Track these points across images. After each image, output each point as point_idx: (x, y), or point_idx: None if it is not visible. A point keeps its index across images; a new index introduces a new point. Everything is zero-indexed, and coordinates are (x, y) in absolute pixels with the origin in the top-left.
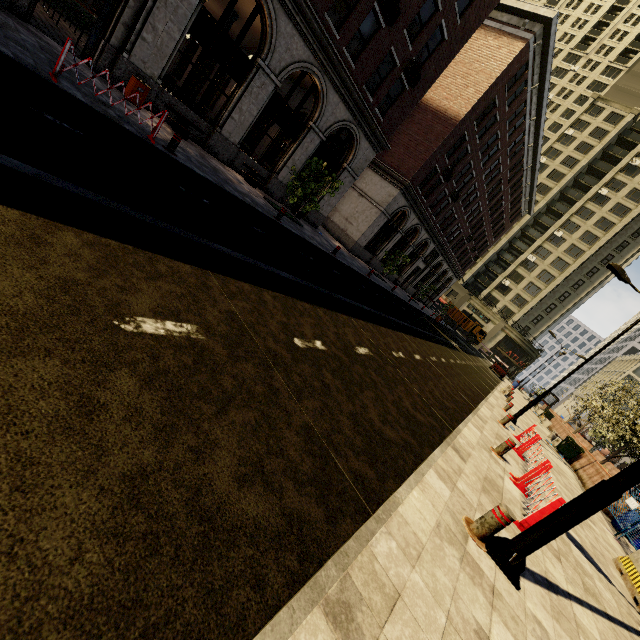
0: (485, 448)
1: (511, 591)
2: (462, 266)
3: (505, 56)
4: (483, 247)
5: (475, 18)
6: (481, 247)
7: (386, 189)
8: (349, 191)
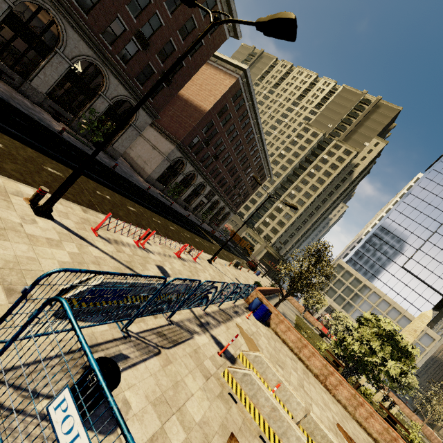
0: (131, 232)
1: (27, 211)
2: (235, 205)
3: (228, 84)
4: (247, 195)
5: (200, 59)
6: (245, 194)
7: (168, 145)
8: (148, 146)
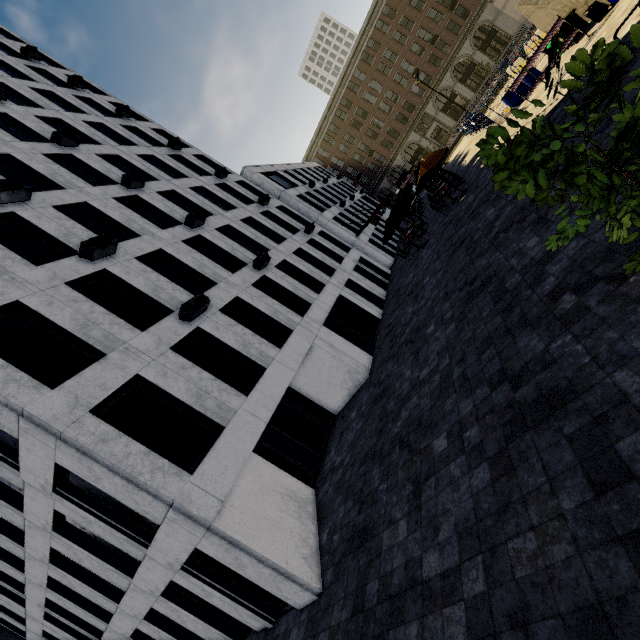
0: None
1: None
2: None
3: None
4: None
5: None
6: None
7: None
8: None
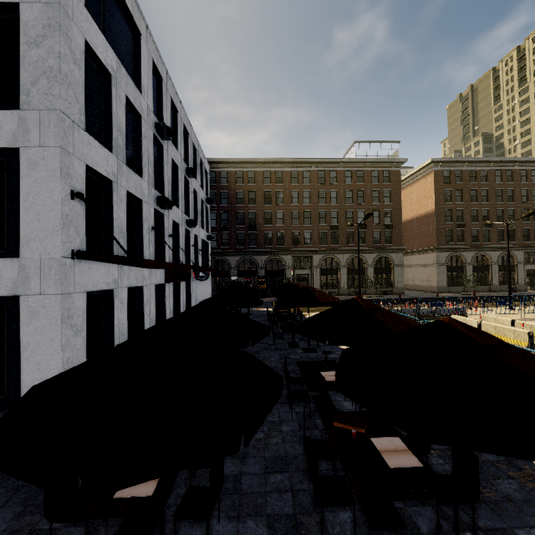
0: None
1: None
2: None
3: (430, 180)
4: None
5: (396, 196)
6: None
7: (431, 256)
8: (420, 269)
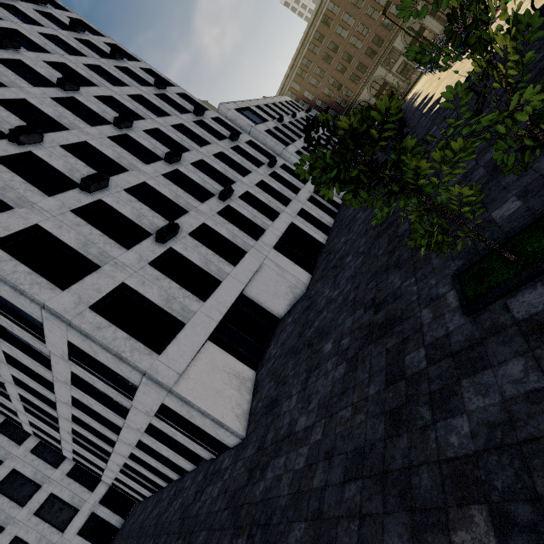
0: None
1: None
2: None
3: None
4: None
5: None
6: None
7: None
8: None
